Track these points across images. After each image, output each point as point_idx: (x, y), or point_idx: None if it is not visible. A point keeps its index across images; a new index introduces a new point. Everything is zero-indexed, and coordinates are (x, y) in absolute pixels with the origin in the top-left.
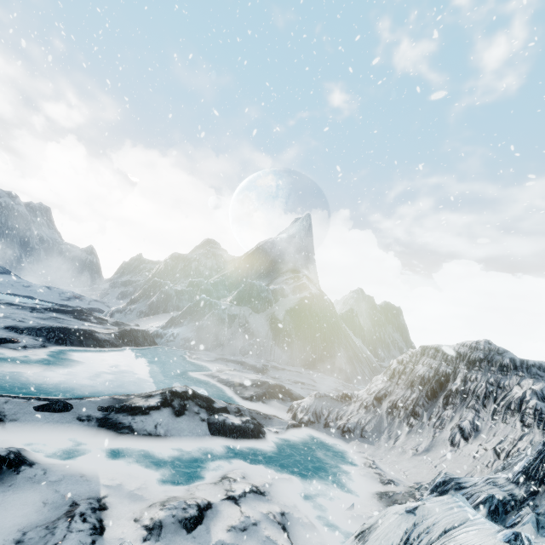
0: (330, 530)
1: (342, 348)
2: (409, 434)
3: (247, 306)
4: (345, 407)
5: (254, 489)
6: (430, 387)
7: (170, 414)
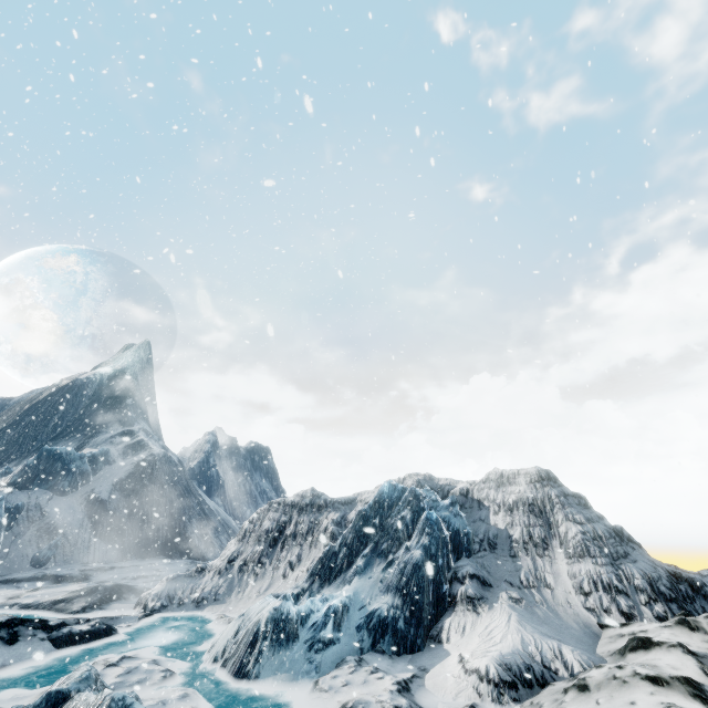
0: (190, 659)
1: (195, 519)
2: (255, 583)
3: (42, 487)
4: (200, 580)
5: (127, 656)
6: (273, 537)
7: (1, 645)
